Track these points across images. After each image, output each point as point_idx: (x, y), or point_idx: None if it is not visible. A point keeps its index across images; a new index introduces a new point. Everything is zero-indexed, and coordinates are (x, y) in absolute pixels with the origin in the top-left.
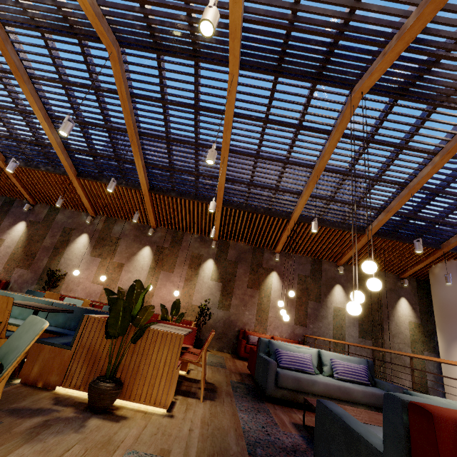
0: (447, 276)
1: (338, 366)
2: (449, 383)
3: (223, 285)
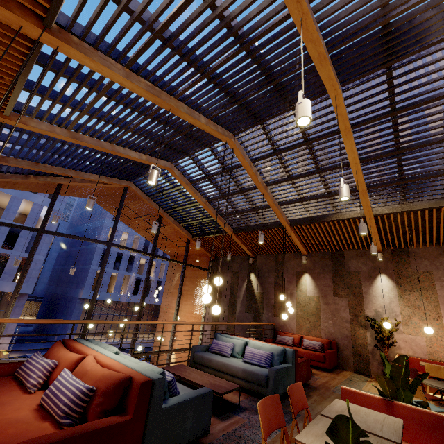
0: None
1: None
2: None
3: None
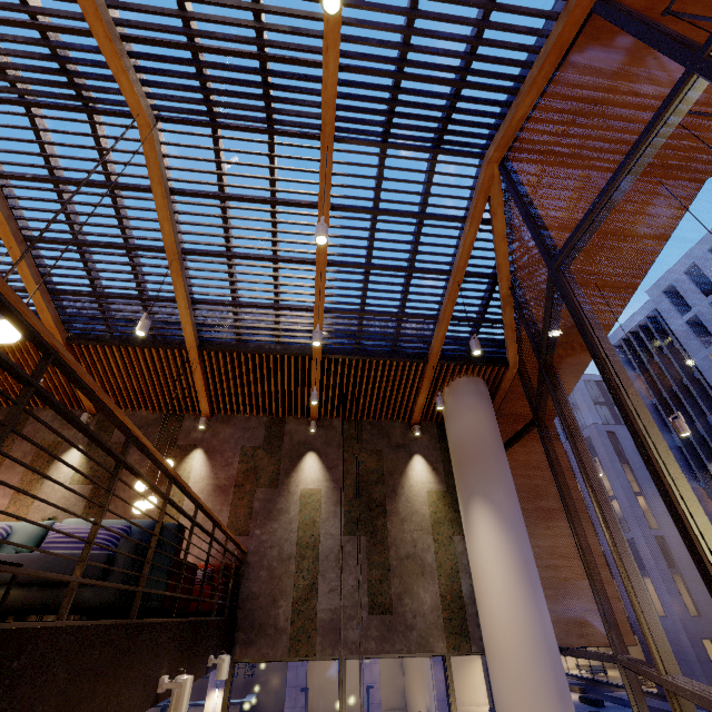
0: (436, 397)
1: (50, 534)
2: (473, 576)
3: (95, 488)
